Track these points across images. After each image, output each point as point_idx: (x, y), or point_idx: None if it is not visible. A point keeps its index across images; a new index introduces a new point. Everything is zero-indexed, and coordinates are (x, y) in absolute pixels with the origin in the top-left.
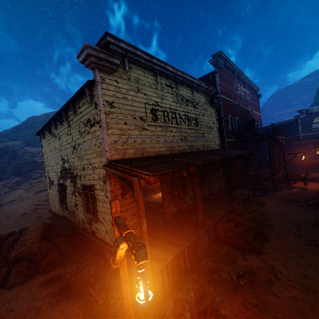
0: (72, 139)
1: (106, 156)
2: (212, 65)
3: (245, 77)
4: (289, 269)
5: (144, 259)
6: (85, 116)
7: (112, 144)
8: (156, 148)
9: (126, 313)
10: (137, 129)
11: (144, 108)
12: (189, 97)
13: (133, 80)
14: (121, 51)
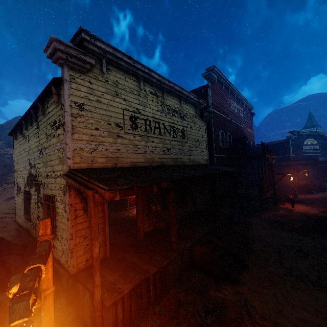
0: (39, 142)
1: (67, 164)
2: (205, 78)
3: (239, 94)
4: (264, 304)
5: (22, 317)
6: (52, 118)
7: (78, 150)
8: (133, 159)
9: None
10: (111, 136)
11: (122, 114)
12: (176, 108)
13: (111, 84)
14: (98, 50)
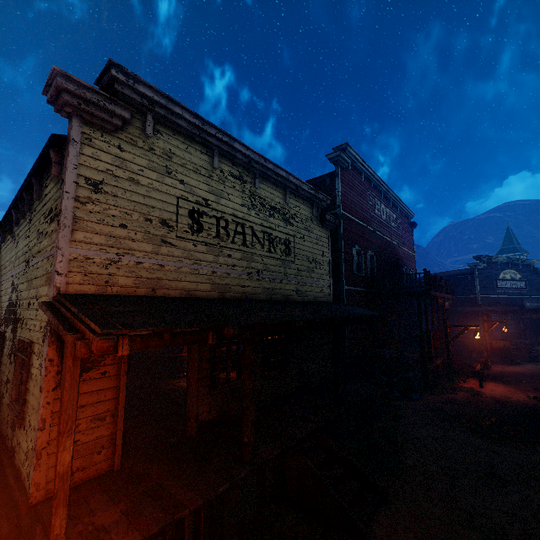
0: (28, 246)
1: (55, 284)
2: (332, 162)
3: (390, 190)
4: None
5: None
6: (49, 203)
7: (80, 261)
8: (189, 283)
9: None
10: (150, 242)
11: (176, 205)
12: (277, 204)
13: (160, 154)
14: (140, 99)
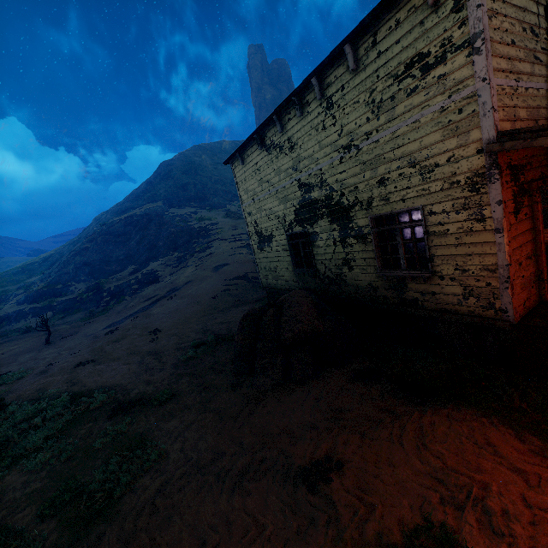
0: (338, 133)
1: (493, 122)
2: None
3: None
4: None
5: None
6: (403, 55)
7: (498, 94)
8: None
9: None
10: (528, 60)
11: (535, 3)
12: None
13: None
14: None
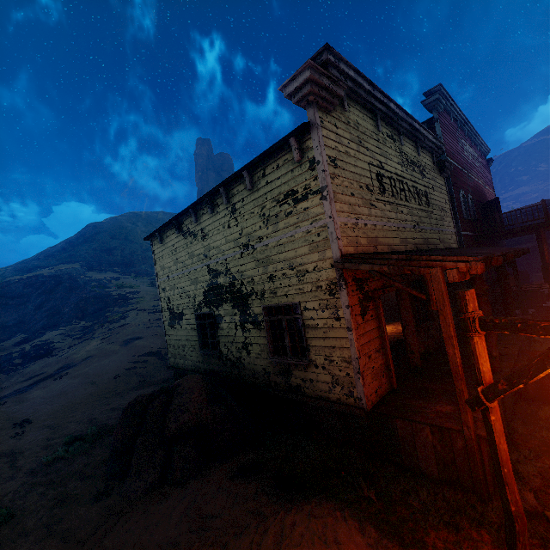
0: (240, 233)
1: (338, 247)
2: (428, 107)
3: (472, 128)
4: None
5: None
6: (282, 188)
7: (342, 227)
8: (389, 239)
9: (510, 493)
10: (366, 206)
11: (369, 171)
12: (413, 158)
13: (353, 126)
14: (340, 76)
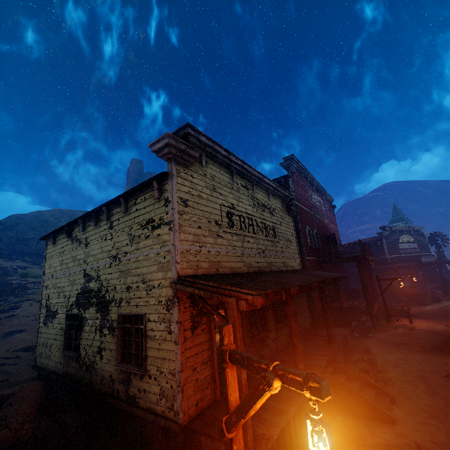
0: (112, 246)
1: (176, 270)
2: (284, 168)
3: (319, 184)
4: (441, 445)
5: (328, 394)
6: (145, 215)
7: (184, 253)
8: (233, 263)
9: None
10: (212, 236)
11: (220, 210)
12: (265, 202)
13: (209, 177)
14: (199, 144)
